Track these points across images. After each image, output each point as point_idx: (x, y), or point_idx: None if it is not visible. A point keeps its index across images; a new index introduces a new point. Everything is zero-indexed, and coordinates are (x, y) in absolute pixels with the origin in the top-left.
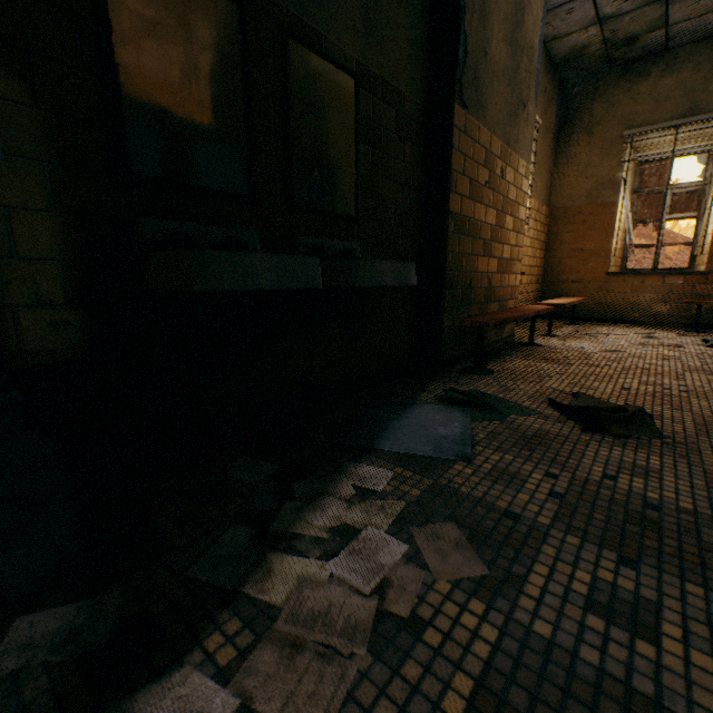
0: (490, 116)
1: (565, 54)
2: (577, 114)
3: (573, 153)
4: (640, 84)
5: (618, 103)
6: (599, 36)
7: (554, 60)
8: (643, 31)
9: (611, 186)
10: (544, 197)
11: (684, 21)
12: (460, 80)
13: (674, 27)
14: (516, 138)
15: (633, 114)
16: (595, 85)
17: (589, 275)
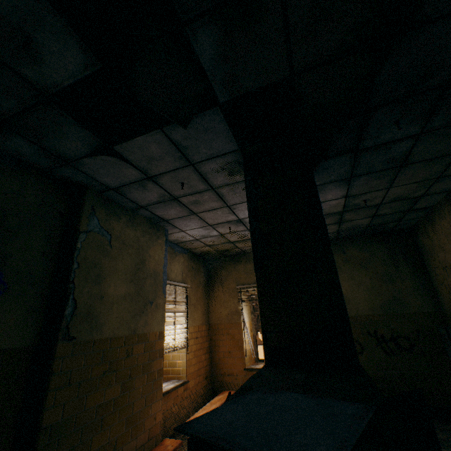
0: (110, 326)
1: (201, 252)
2: (216, 274)
3: (217, 293)
4: (239, 264)
5: (232, 271)
6: (212, 248)
7: (197, 253)
8: (230, 248)
9: (237, 313)
10: (203, 320)
11: (245, 247)
12: (67, 326)
13: (242, 248)
14: (145, 323)
15: (239, 277)
16: (221, 262)
17: (236, 369)
